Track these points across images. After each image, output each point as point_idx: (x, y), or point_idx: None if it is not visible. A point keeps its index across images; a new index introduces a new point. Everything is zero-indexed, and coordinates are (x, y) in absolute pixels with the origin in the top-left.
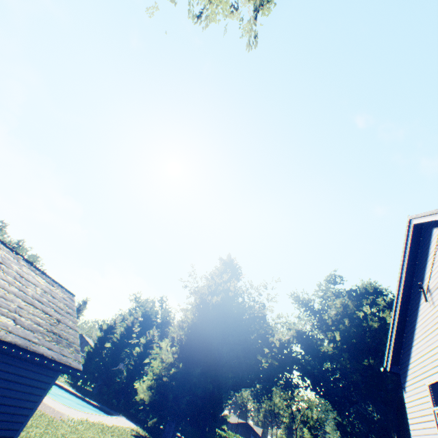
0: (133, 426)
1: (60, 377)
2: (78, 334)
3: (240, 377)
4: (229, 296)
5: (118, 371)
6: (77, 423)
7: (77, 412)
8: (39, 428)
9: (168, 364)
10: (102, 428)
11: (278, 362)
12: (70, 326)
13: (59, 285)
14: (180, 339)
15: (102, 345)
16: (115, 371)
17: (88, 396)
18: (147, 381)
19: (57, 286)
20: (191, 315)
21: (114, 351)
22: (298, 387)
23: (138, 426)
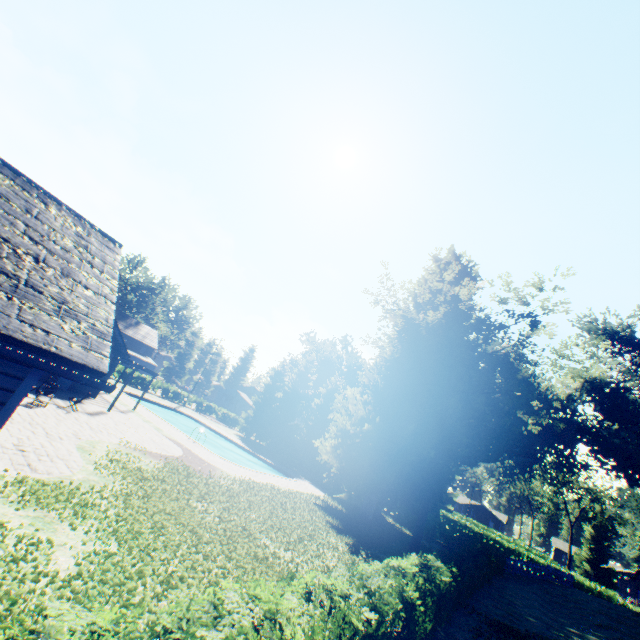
0: (318, 493)
1: (229, 429)
2: (111, 306)
3: (476, 447)
4: (458, 313)
5: (296, 428)
6: (232, 482)
7: (238, 468)
8: (165, 482)
9: (359, 419)
10: (271, 491)
11: (546, 430)
12: (86, 285)
13: (66, 209)
14: (374, 385)
15: (272, 396)
16: (291, 427)
17: (261, 452)
18: (330, 439)
19: (58, 209)
20: (390, 347)
21: (287, 403)
22: (586, 469)
23: (326, 494)
